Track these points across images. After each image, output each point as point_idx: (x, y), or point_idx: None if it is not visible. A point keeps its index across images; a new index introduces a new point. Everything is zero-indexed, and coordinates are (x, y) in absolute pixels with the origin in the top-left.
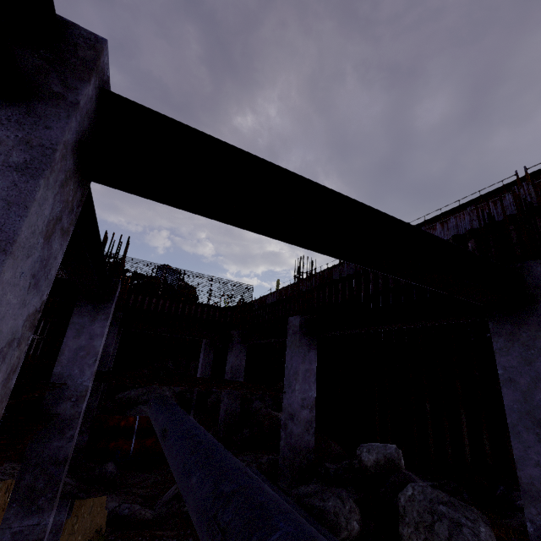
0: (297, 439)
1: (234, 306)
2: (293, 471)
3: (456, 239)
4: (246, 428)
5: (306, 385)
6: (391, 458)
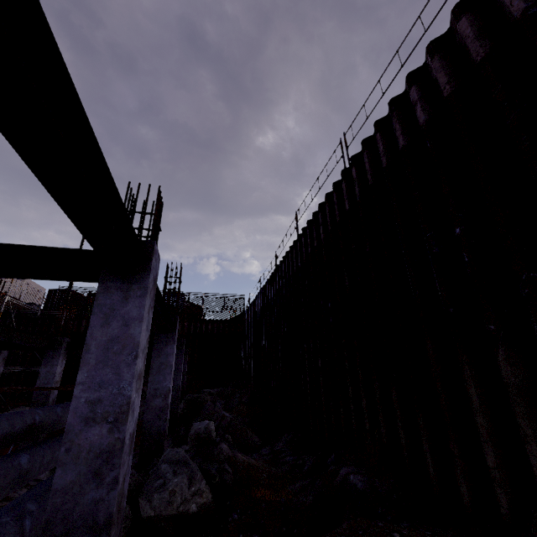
0: (146, 425)
1: (234, 317)
2: (141, 453)
3: (313, 216)
4: (182, 427)
5: (160, 377)
6: (199, 432)
